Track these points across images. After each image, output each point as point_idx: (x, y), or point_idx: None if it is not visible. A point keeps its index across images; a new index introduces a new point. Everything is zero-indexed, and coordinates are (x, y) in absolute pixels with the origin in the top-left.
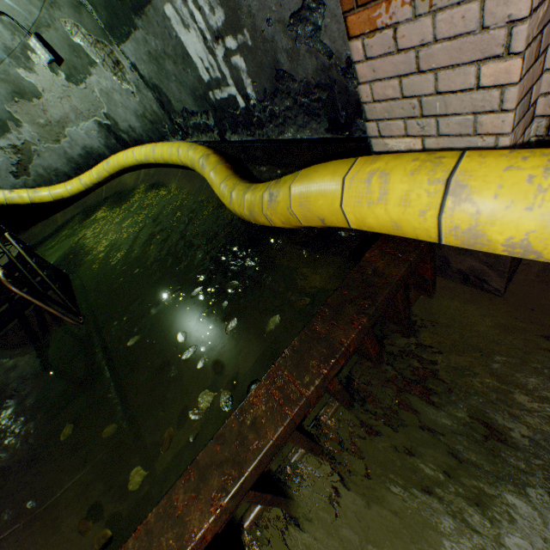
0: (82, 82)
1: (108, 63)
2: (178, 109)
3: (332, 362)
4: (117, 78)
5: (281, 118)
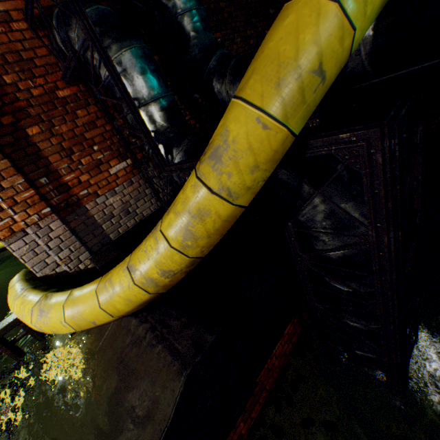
0: None
1: None
2: None
3: None
4: None
5: None
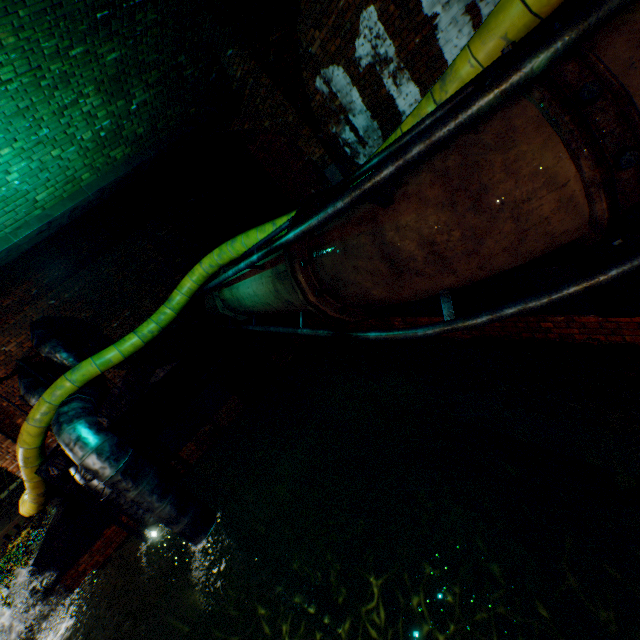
0: None
1: None
2: None
3: (12, 524)
4: None
5: None
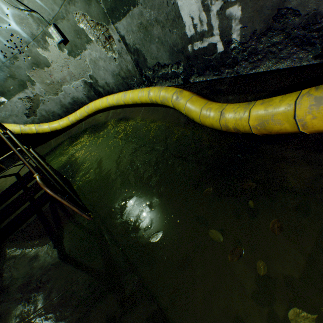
0: (79, 55)
1: (101, 39)
2: (151, 65)
3: None
4: (104, 50)
5: (261, 54)
